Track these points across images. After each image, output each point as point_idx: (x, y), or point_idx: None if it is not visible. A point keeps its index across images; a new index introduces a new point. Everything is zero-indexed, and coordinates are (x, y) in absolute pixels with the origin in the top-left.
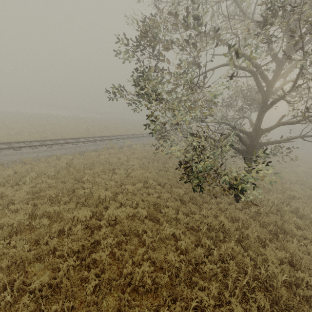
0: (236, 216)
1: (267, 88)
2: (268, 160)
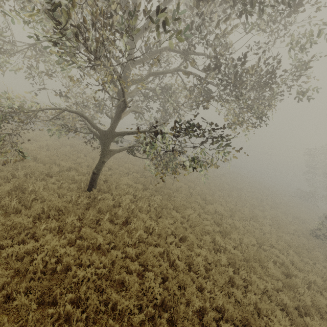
0: (39, 192)
1: (123, 73)
2: (228, 194)
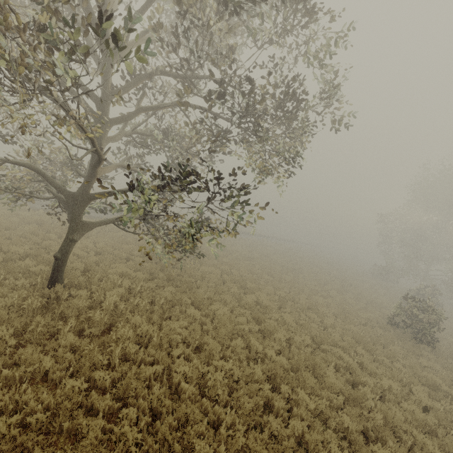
0: None
1: (97, 108)
2: (278, 278)
